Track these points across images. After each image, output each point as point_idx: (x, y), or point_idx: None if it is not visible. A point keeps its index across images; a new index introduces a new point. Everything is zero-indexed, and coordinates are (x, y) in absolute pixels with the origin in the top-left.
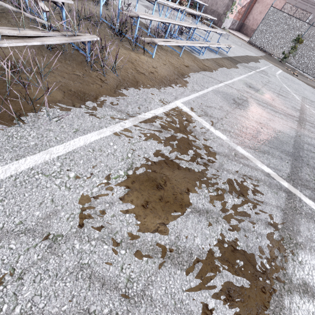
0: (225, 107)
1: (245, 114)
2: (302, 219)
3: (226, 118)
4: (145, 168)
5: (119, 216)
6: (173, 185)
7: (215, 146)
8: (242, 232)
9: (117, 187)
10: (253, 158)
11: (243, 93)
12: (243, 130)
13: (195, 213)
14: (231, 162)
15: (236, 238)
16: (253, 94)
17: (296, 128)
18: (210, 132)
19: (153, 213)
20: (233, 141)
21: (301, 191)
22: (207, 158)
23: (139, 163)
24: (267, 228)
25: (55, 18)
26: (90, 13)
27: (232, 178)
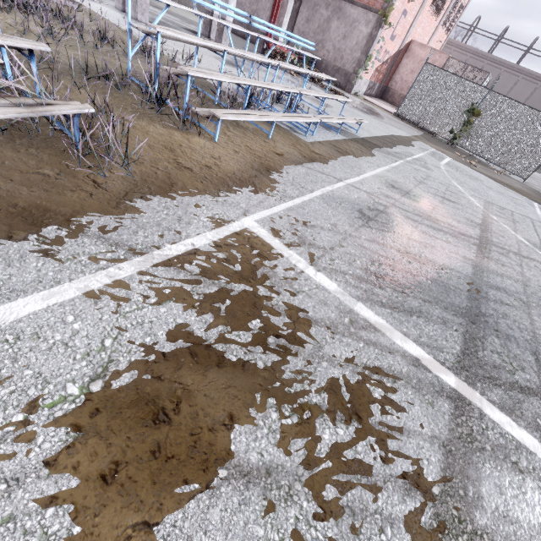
0: (342, 225)
1: (379, 237)
2: (486, 464)
3: (342, 246)
4: (139, 370)
5: (26, 519)
6: (195, 410)
7: (311, 307)
8: (347, 518)
9: (48, 430)
10: (388, 327)
11: (379, 198)
12: (372, 268)
13: (237, 480)
14: (341, 340)
15: (329, 540)
16: (397, 199)
17: (474, 259)
18: (305, 276)
19: (124, 497)
20: (349, 292)
21: (484, 392)
22: (290, 335)
23: (126, 360)
24: (406, 500)
25: (18, 75)
26: (107, 69)
27: (339, 376)
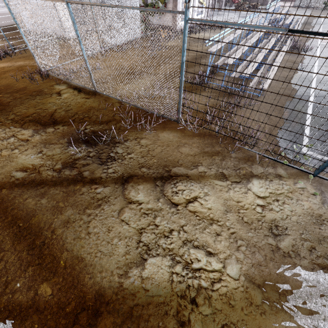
0: None
1: None
2: None
3: None
4: None
5: None
6: None
7: None
8: None
9: None
10: None
11: None
12: None
13: None
14: None
15: None
16: None
17: None
18: None
19: None
20: None
21: None
22: None
23: None
24: None
25: None
26: None
27: None
